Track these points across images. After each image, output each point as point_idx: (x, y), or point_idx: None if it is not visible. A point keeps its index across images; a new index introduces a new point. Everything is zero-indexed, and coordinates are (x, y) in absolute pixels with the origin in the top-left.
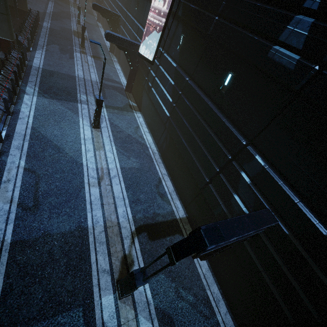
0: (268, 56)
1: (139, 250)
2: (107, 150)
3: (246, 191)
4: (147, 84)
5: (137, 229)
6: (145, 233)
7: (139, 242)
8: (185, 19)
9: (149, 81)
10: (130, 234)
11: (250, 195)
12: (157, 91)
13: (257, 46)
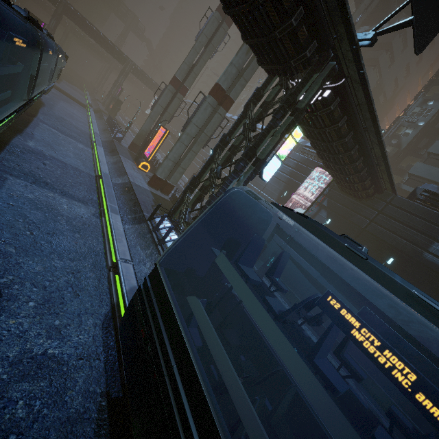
0: (423, 256)
1: (371, 403)
2: (281, 301)
3: (433, 342)
4: (279, 240)
5: (354, 382)
6: (361, 387)
7: (365, 396)
8: (332, 210)
9: (283, 239)
10: (355, 387)
11: (438, 345)
12: (297, 250)
13: (412, 249)
